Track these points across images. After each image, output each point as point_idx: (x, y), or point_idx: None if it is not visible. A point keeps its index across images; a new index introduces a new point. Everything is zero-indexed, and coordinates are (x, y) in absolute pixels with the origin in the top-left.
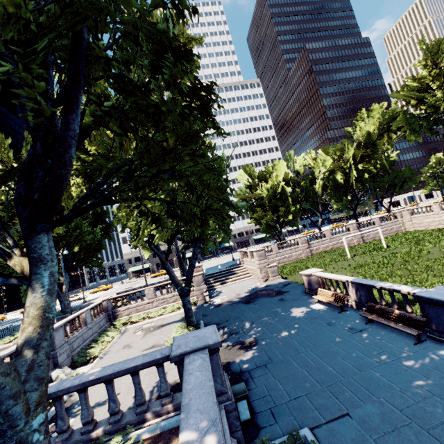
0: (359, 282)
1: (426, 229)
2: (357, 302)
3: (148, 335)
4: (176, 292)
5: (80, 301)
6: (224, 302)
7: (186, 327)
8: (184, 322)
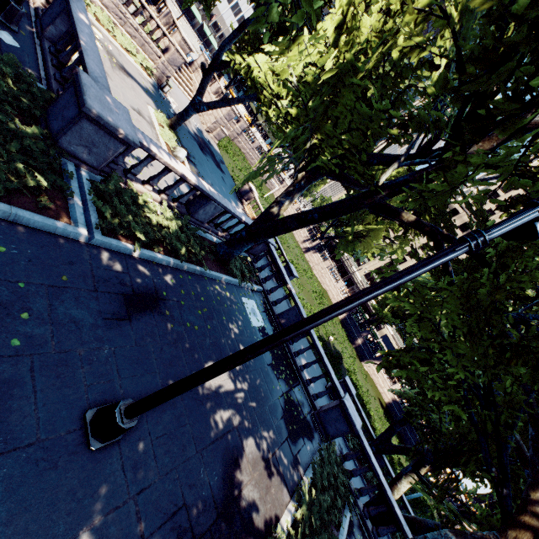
0: None
1: None
2: None
3: (118, 73)
4: (143, 31)
5: None
6: None
7: (169, 128)
8: (154, 105)
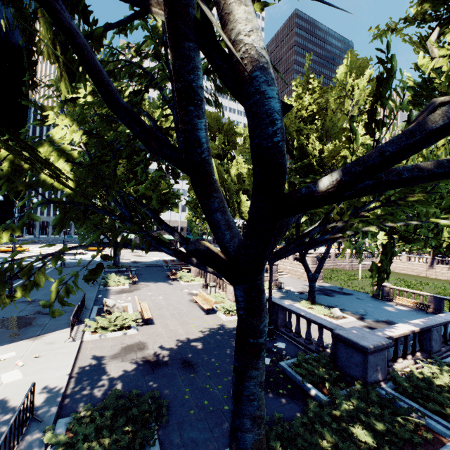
0: (445, 298)
1: (392, 271)
2: (435, 309)
3: None
4: None
5: (86, 256)
6: (302, 292)
7: (312, 304)
8: (292, 301)
